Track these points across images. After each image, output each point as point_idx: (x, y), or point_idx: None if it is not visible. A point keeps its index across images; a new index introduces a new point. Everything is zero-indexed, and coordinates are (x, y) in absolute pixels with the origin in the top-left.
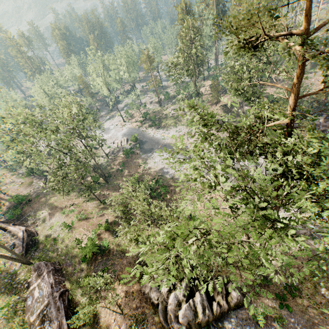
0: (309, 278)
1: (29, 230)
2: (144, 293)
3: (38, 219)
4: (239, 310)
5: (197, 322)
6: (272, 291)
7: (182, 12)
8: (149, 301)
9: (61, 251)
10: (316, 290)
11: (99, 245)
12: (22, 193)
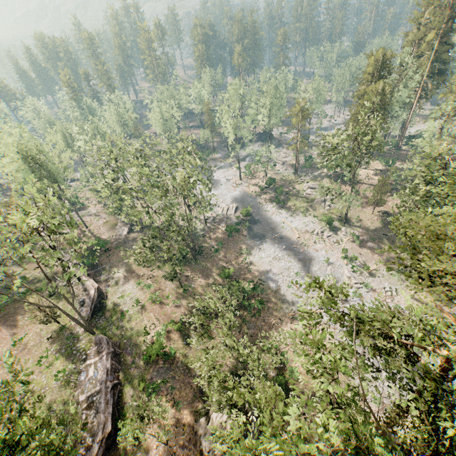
0: None
1: (100, 288)
2: (196, 433)
3: (111, 277)
4: None
5: None
6: None
7: (375, 63)
8: (199, 446)
9: (125, 331)
10: None
11: (166, 348)
12: (104, 235)
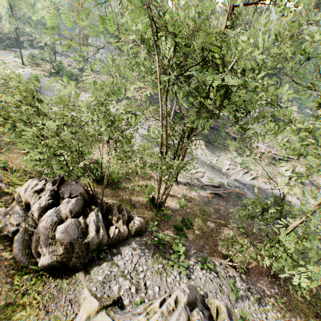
0: (199, 215)
1: None
2: None
3: None
4: (139, 238)
5: (84, 242)
6: (170, 225)
7: None
8: None
9: None
10: (204, 223)
11: None
12: None
